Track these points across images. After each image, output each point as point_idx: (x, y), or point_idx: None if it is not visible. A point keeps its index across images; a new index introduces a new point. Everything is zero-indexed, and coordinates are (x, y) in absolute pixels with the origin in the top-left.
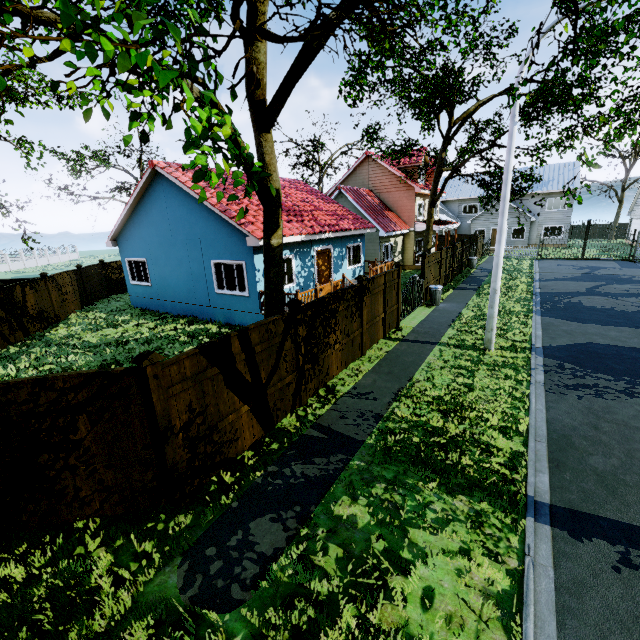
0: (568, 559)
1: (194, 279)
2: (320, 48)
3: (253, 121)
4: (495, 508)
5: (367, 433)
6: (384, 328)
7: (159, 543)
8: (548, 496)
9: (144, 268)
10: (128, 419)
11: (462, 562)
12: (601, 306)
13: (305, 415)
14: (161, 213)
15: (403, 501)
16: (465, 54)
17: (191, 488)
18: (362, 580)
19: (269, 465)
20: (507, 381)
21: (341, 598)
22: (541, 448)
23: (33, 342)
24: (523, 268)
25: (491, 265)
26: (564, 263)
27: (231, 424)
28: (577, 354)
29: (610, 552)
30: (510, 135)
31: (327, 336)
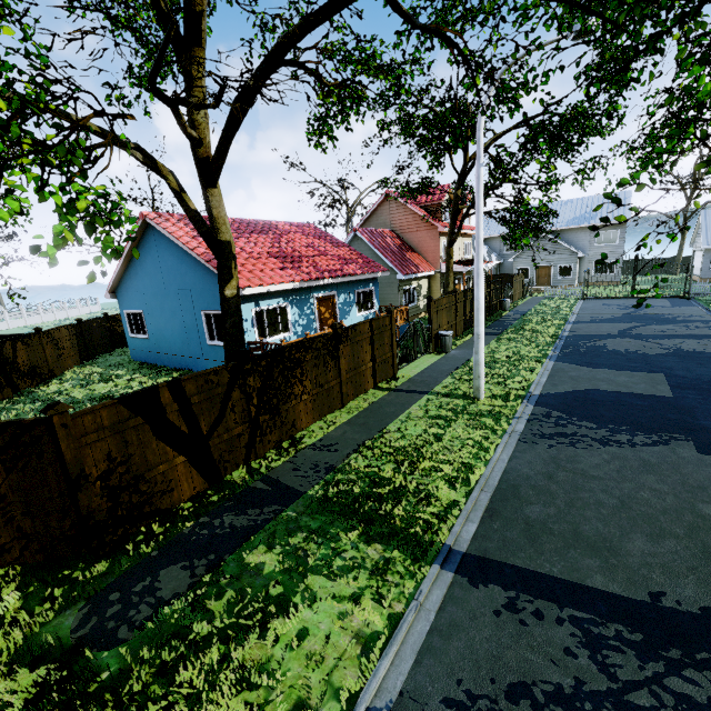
0: (455, 604)
1: (187, 330)
2: (246, 110)
3: (199, 177)
4: (407, 556)
5: (312, 484)
6: (375, 378)
7: (67, 588)
8: (467, 545)
9: (141, 320)
10: (42, 467)
11: (348, 606)
12: (625, 349)
13: (259, 467)
14: (154, 264)
15: (317, 550)
16: (470, 89)
17: (114, 537)
18: (243, 622)
19: (202, 516)
20: (481, 431)
21: (216, 637)
22: (484, 498)
23: (19, 399)
24: (562, 309)
25: (528, 307)
26: (610, 302)
27: (163, 475)
28: (571, 401)
29: (499, 597)
30: (477, 177)
31: (291, 386)
